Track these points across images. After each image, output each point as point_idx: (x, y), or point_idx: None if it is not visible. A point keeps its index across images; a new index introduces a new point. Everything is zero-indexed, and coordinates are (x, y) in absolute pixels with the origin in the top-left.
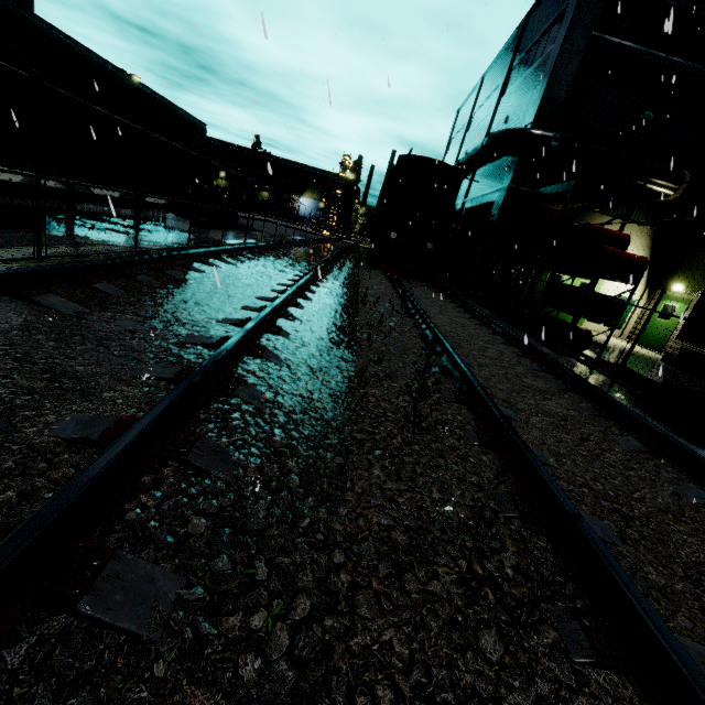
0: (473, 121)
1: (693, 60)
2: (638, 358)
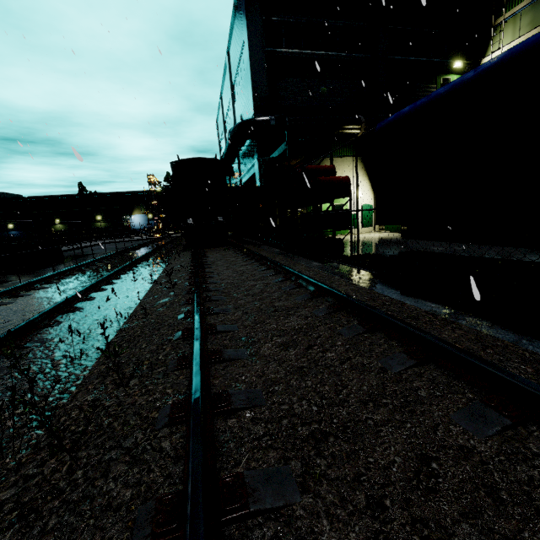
0: (226, 126)
1: (333, 51)
2: (385, 242)
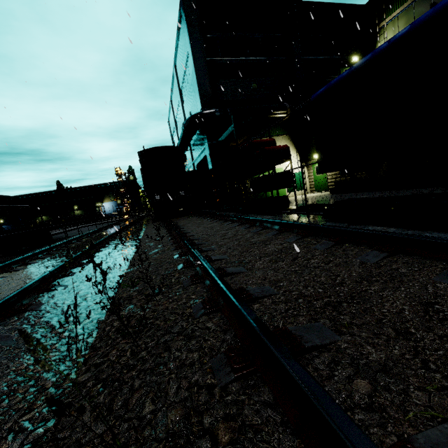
0: (177, 122)
1: (258, 56)
2: (319, 198)
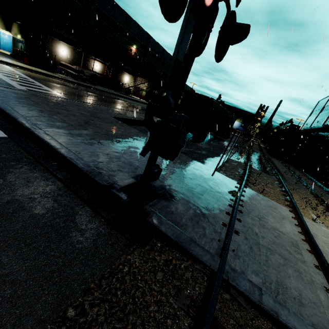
0: (324, 109)
1: None
2: None
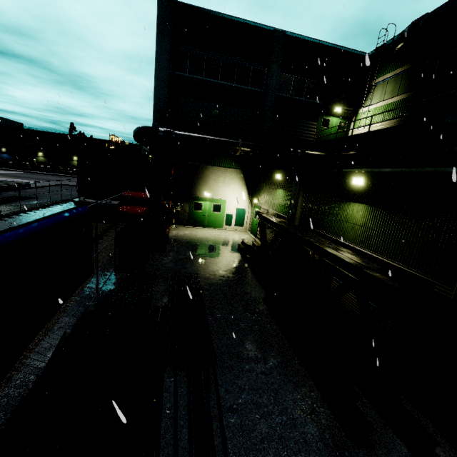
0: None
1: (230, 81)
2: (216, 251)
